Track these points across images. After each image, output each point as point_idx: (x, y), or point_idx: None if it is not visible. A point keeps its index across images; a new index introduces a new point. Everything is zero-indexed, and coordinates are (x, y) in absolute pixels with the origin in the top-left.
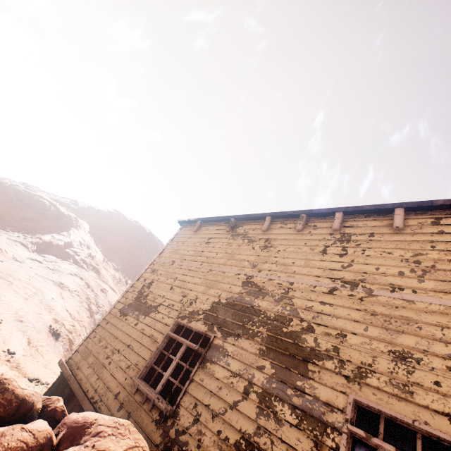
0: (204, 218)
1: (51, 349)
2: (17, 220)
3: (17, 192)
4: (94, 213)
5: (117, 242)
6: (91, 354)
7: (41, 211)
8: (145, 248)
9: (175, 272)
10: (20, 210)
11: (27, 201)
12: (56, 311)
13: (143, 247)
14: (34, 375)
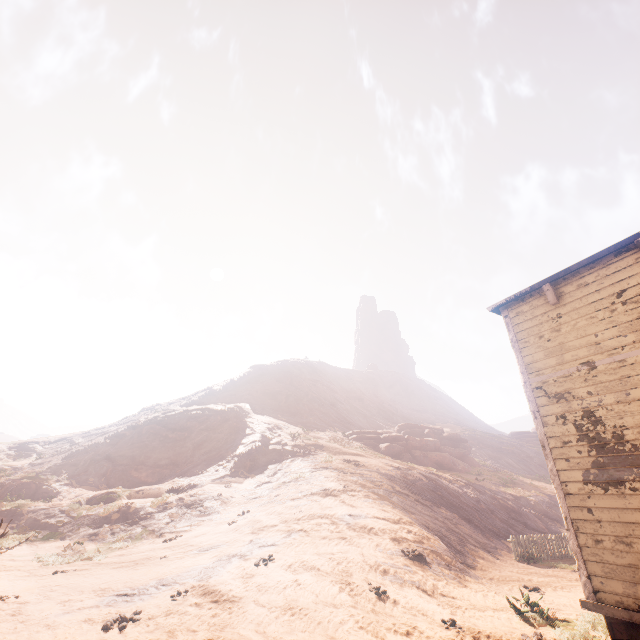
0: (557, 275)
1: (441, 580)
2: (192, 454)
3: (164, 424)
4: (239, 387)
5: (290, 400)
6: (639, 570)
7: (202, 426)
8: (319, 383)
9: (628, 375)
10: (184, 441)
11: (182, 426)
12: (375, 527)
13: (316, 384)
14: (528, 638)
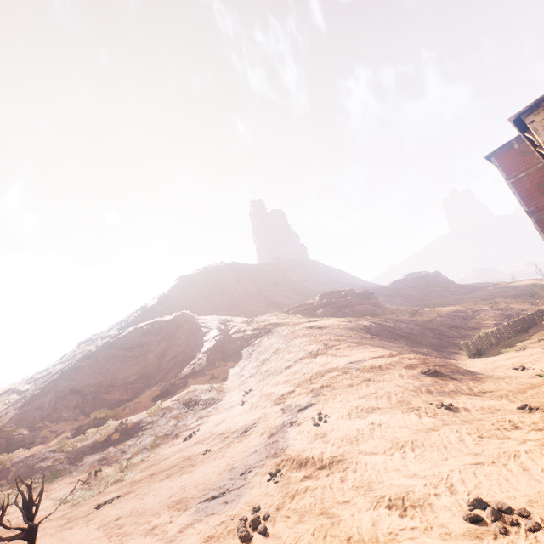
0: None
1: (467, 383)
2: (158, 363)
3: (118, 347)
4: (173, 299)
5: (224, 298)
6: None
7: (158, 337)
8: (242, 279)
9: None
10: (145, 355)
11: (137, 343)
12: (381, 364)
13: (240, 280)
14: None
